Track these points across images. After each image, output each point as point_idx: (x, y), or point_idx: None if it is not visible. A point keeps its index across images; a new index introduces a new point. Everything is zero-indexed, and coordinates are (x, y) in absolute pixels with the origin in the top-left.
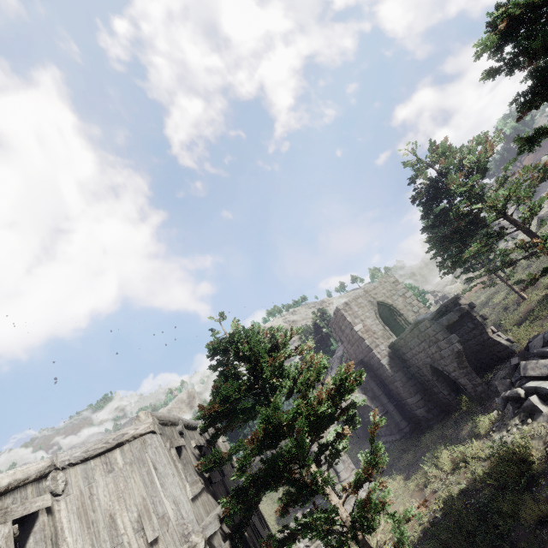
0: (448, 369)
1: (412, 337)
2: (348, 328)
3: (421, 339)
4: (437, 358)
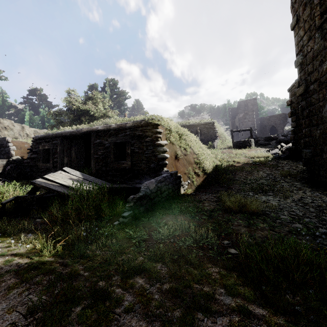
0: (278, 127)
1: (274, 117)
2: (254, 105)
3: (278, 118)
4: (278, 124)
